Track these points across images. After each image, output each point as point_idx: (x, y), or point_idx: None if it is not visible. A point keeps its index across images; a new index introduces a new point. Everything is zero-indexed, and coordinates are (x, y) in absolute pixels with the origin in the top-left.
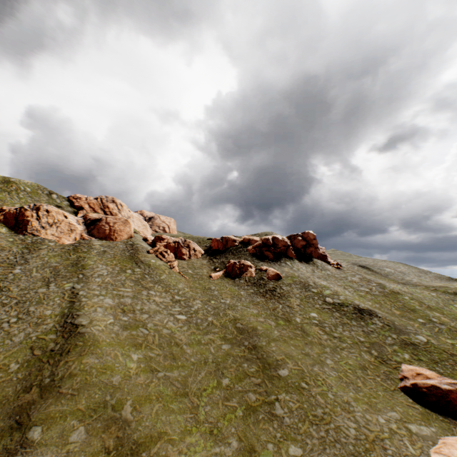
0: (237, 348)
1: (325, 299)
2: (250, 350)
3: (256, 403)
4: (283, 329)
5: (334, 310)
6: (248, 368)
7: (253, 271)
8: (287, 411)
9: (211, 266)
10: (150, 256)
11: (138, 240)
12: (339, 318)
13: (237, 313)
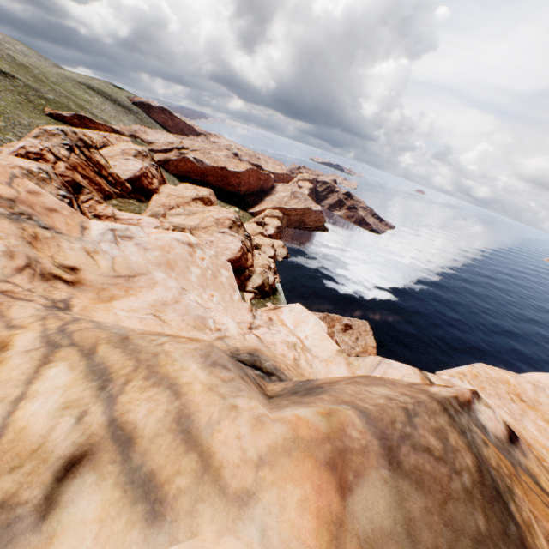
0: None
1: None
2: None
3: None
4: None
5: None
6: None
7: None
8: None
9: None
10: None
11: None
12: None
13: None
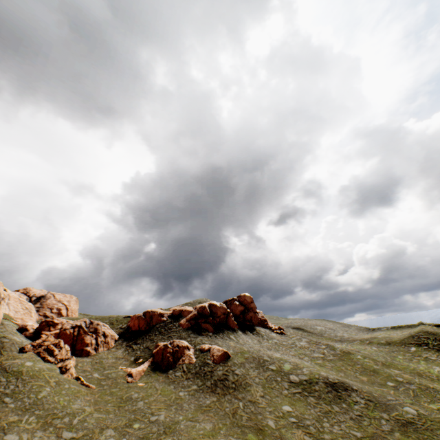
0: None
1: (289, 378)
2: None
3: None
4: None
5: (306, 392)
6: None
7: (192, 354)
8: None
9: (129, 357)
10: (24, 357)
11: (8, 332)
12: (317, 404)
13: (181, 439)
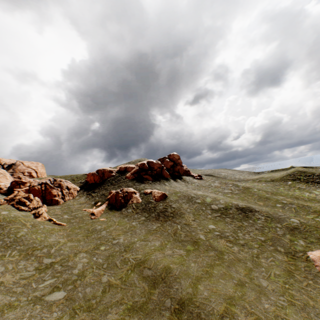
0: None
1: (211, 207)
2: (179, 314)
3: None
4: (197, 256)
5: (224, 215)
6: None
7: (138, 197)
8: None
9: (90, 202)
10: None
11: None
12: (232, 222)
13: (138, 254)
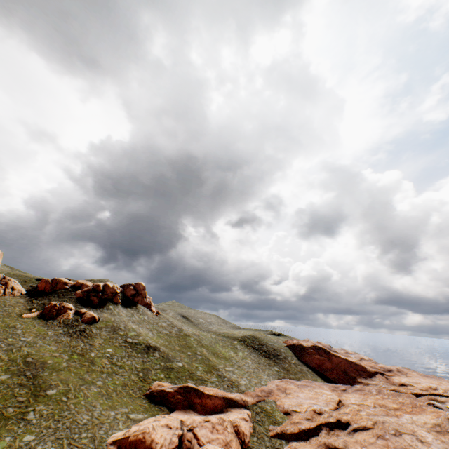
0: (16, 378)
1: (127, 338)
2: (29, 378)
3: (12, 413)
4: (74, 361)
5: (130, 346)
6: (19, 391)
7: (71, 313)
8: (38, 415)
9: (27, 307)
10: None
11: None
12: (130, 352)
13: (33, 350)
